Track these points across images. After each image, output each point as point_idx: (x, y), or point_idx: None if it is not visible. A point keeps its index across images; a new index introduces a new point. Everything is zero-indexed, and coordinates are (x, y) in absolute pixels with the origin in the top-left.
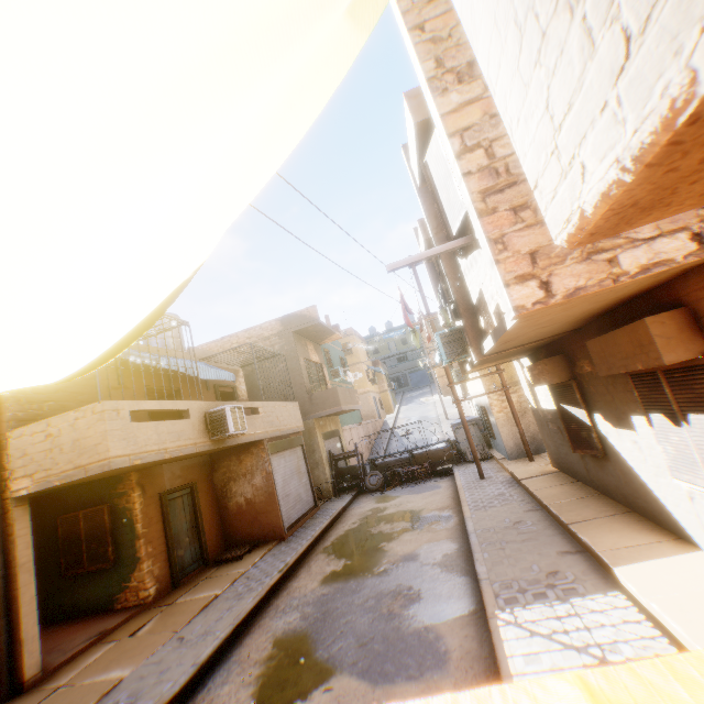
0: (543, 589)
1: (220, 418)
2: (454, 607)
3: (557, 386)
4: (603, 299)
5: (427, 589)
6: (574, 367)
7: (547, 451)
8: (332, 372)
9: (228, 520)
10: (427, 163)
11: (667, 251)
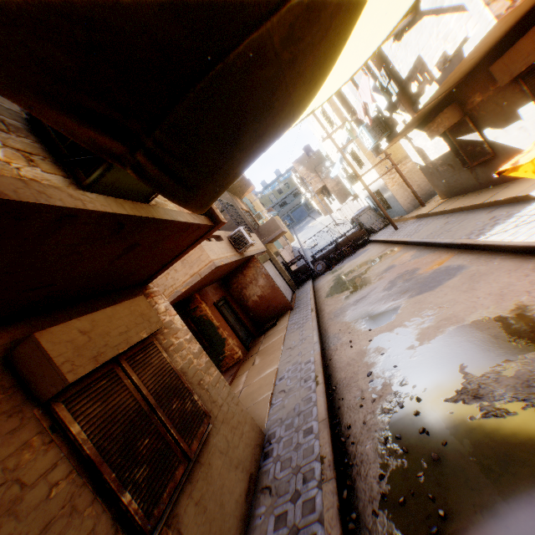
0: (493, 223)
1: (239, 237)
2: (444, 258)
3: (453, 127)
4: (519, 14)
5: (417, 265)
6: (465, 107)
7: (436, 191)
8: (256, 217)
9: (251, 313)
10: None
11: None
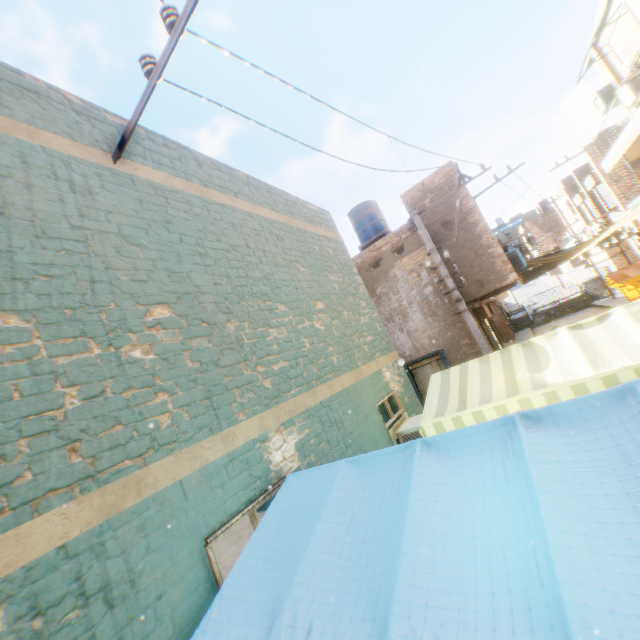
0: None
1: None
2: None
3: None
4: None
5: None
6: None
7: None
8: None
9: None
10: (595, 189)
11: None
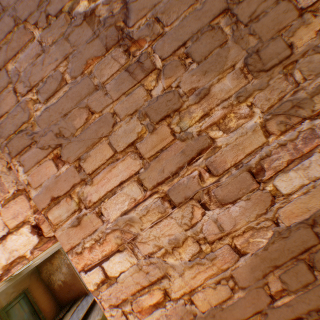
0: None
1: None
2: None
3: None
4: None
5: None
6: None
7: None
8: None
9: (57, 294)
10: None
11: (19, 248)
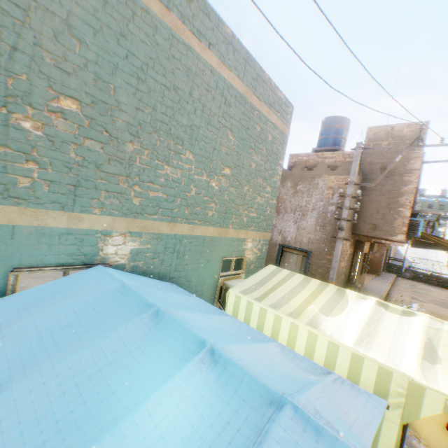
0: None
1: None
2: None
3: None
4: None
5: None
6: None
7: None
8: None
9: None
10: None
11: None
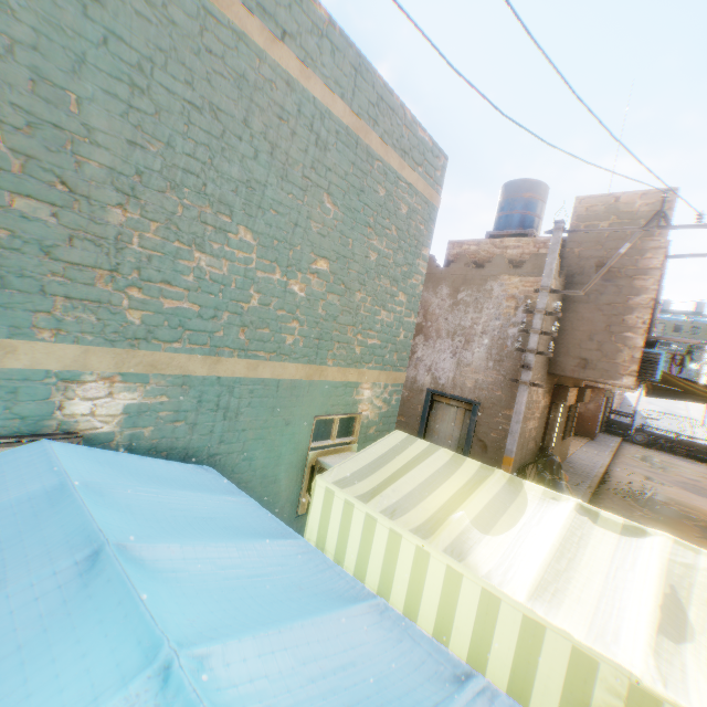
0: None
1: None
2: None
3: None
4: None
5: None
6: None
7: None
8: None
9: None
10: None
11: None
